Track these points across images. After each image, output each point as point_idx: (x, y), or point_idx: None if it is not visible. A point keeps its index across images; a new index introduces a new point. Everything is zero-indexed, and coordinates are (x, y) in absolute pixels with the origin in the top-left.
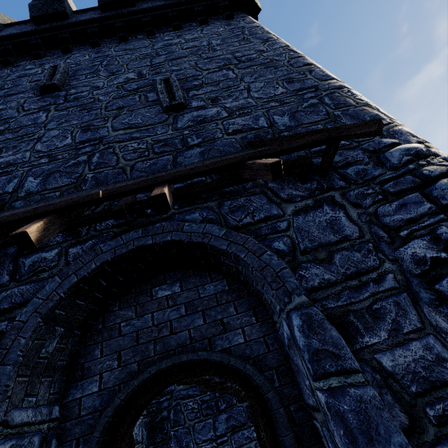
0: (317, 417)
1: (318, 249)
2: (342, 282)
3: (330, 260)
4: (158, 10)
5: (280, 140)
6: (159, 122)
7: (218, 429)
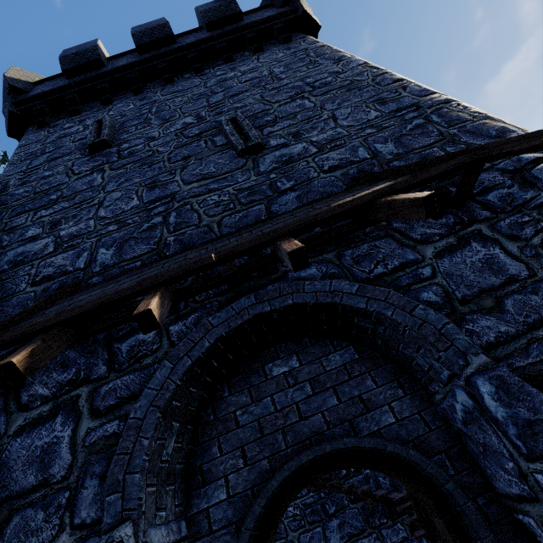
0: (528, 510)
1: (480, 296)
2: (525, 333)
3: (501, 307)
4: (204, 43)
5: (399, 171)
6: (237, 168)
7: (330, 540)
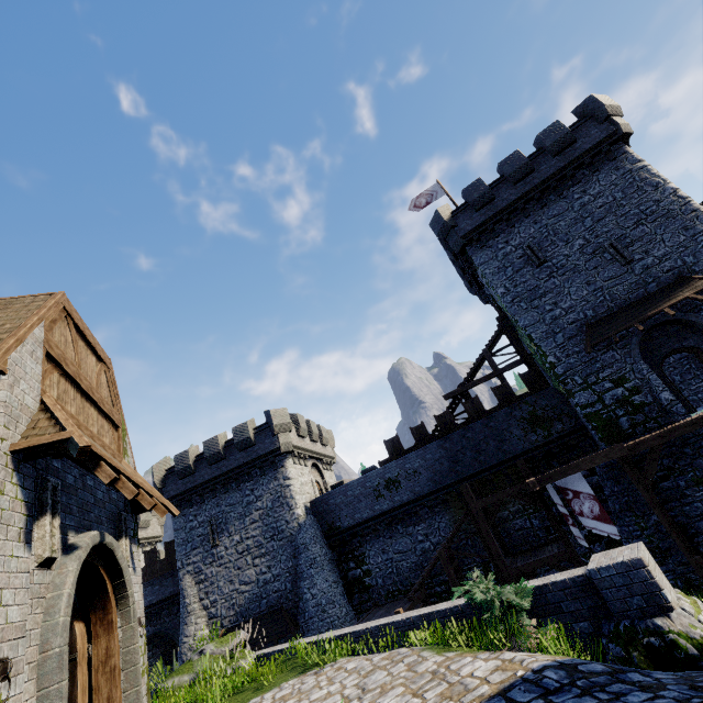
0: None
1: None
2: None
3: None
4: (558, 173)
5: (695, 278)
6: (624, 273)
7: None
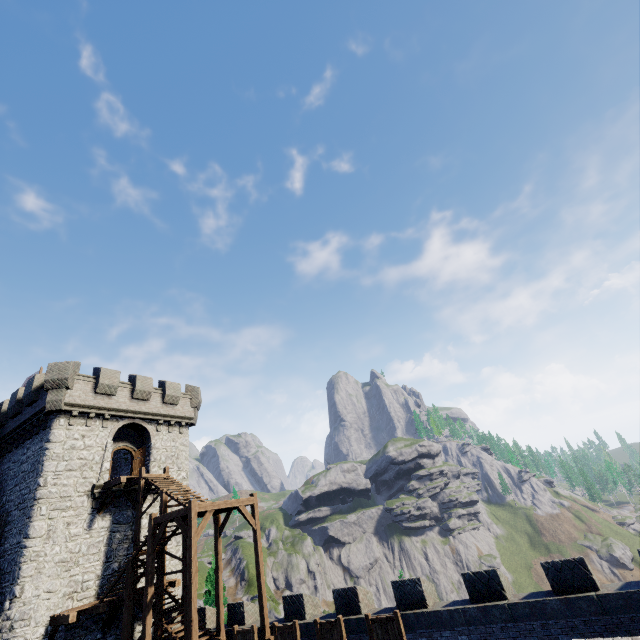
0: None
1: None
2: None
3: None
4: (24, 423)
5: None
6: None
7: None
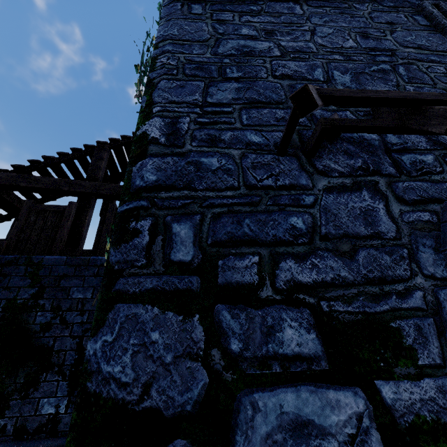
0: None
1: None
2: None
3: None
4: None
5: None
6: None
7: None
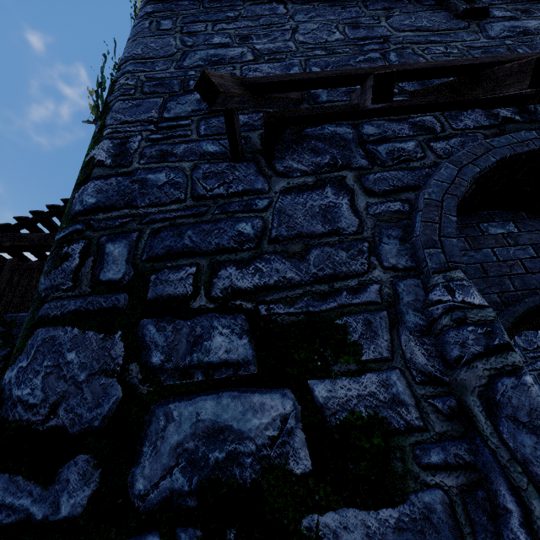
0: None
1: None
2: None
3: None
4: None
5: None
6: (459, 28)
7: None
